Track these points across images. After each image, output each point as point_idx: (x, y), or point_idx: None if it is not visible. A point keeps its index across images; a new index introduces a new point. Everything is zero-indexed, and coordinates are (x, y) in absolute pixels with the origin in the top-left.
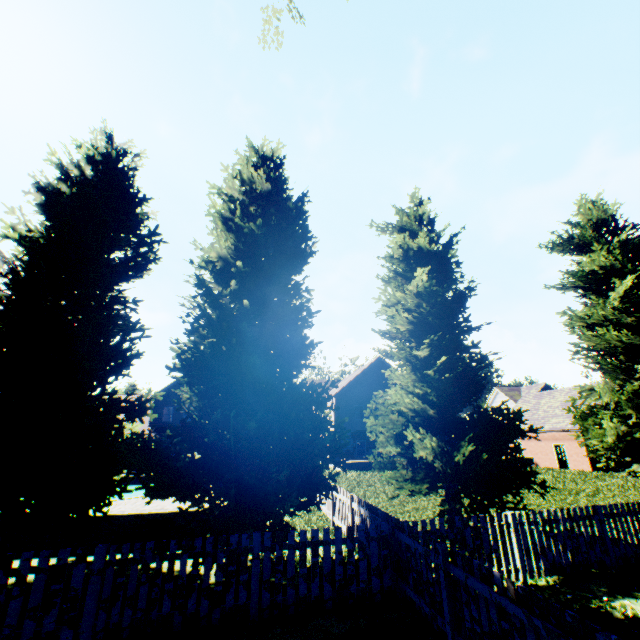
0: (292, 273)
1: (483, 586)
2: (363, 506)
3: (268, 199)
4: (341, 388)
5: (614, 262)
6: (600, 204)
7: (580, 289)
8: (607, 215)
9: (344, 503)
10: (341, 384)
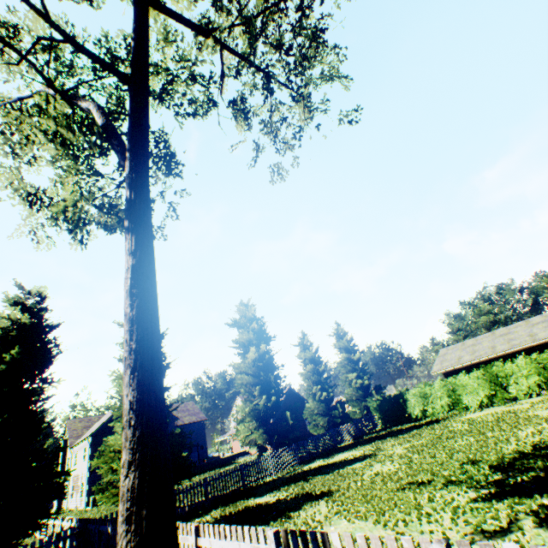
0: (43, 373)
1: (106, 527)
2: (78, 521)
3: (30, 327)
4: (99, 426)
5: (250, 338)
6: (246, 307)
7: (241, 349)
8: (250, 312)
9: (68, 527)
10: (102, 420)
